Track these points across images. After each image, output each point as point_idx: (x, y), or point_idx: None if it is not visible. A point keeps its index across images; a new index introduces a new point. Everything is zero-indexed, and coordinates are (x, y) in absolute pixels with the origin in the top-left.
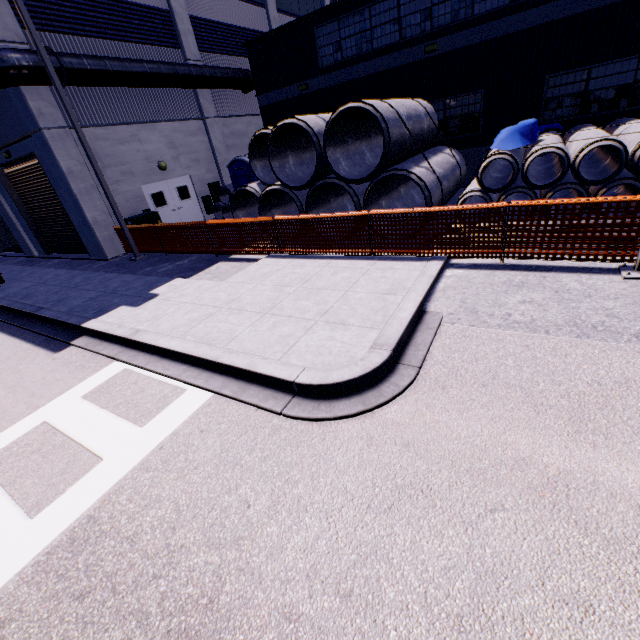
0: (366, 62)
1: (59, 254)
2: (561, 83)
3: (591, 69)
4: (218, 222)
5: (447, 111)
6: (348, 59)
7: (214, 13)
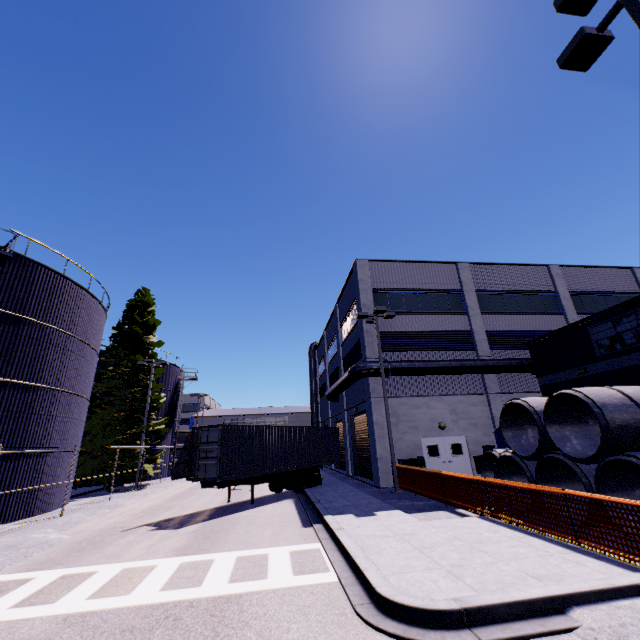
0: None
1: (360, 477)
2: None
3: None
4: (448, 473)
5: None
6: (627, 347)
7: (508, 326)
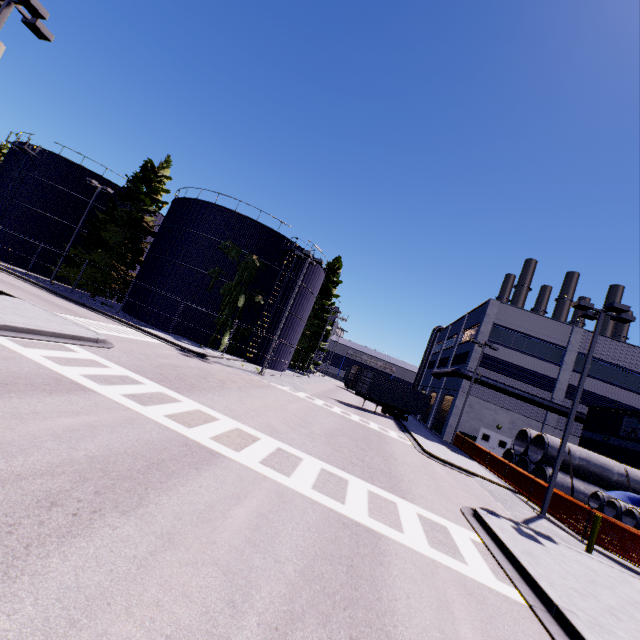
0: None
1: (434, 431)
2: None
3: None
4: (477, 445)
5: None
6: (635, 438)
7: (592, 388)
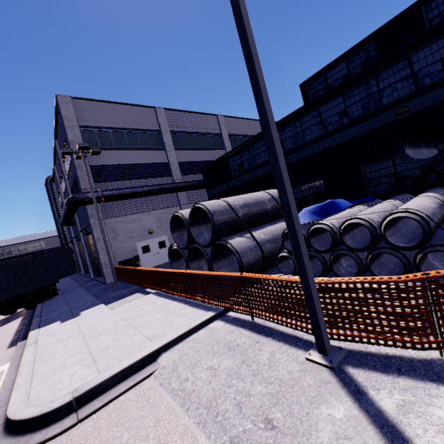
0: (254, 171)
1: (99, 277)
2: (375, 169)
3: (393, 159)
4: (140, 268)
5: (304, 192)
6: (245, 171)
7: (193, 158)
